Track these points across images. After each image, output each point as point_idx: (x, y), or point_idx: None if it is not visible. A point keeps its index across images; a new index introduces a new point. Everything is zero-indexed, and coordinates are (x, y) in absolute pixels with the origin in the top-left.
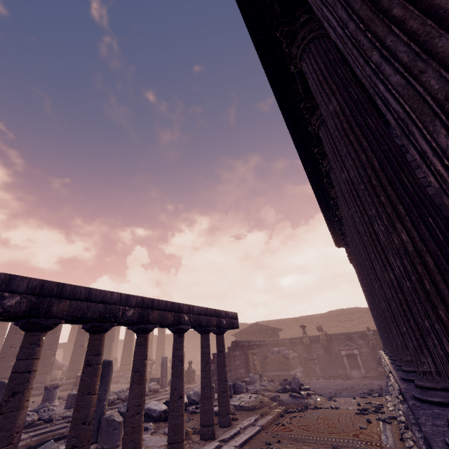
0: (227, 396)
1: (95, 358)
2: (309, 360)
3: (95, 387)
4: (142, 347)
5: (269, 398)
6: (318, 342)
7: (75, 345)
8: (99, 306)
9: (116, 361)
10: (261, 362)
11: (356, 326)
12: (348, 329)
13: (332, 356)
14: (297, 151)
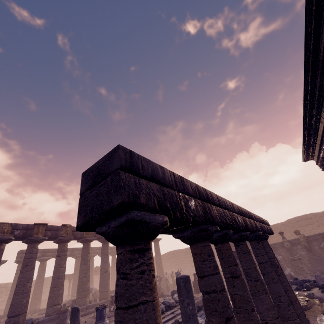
0: (296, 298)
1: (237, 269)
2: (295, 261)
3: (252, 301)
4: (248, 255)
5: (303, 296)
6: (297, 244)
7: (101, 271)
8: (227, 212)
9: None
10: None
11: (316, 228)
12: (309, 232)
13: (315, 254)
14: (304, 68)
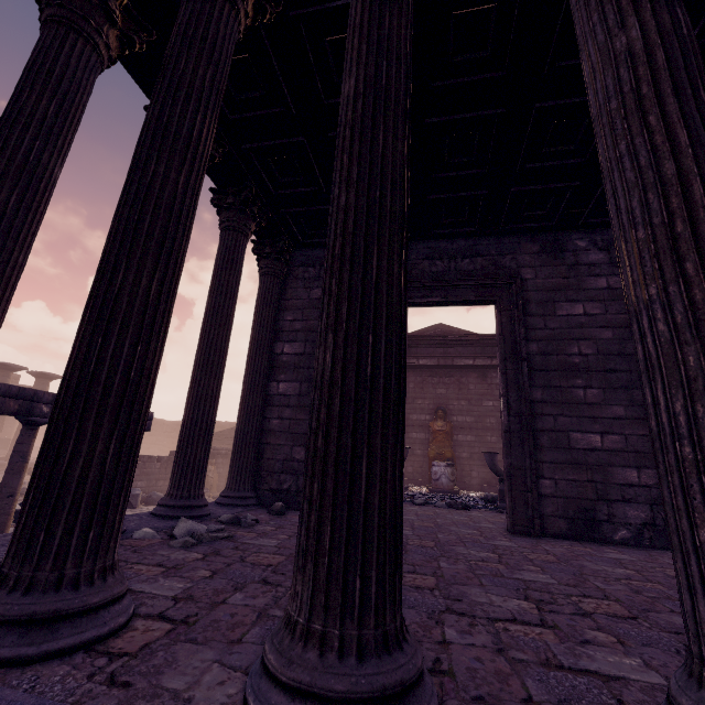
0: None
1: None
2: None
3: None
4: None
5: None
6: None
7: None
8: None
9: (6, 444)
10: (223, 475)
11: None
12: None
13: None
14: None
